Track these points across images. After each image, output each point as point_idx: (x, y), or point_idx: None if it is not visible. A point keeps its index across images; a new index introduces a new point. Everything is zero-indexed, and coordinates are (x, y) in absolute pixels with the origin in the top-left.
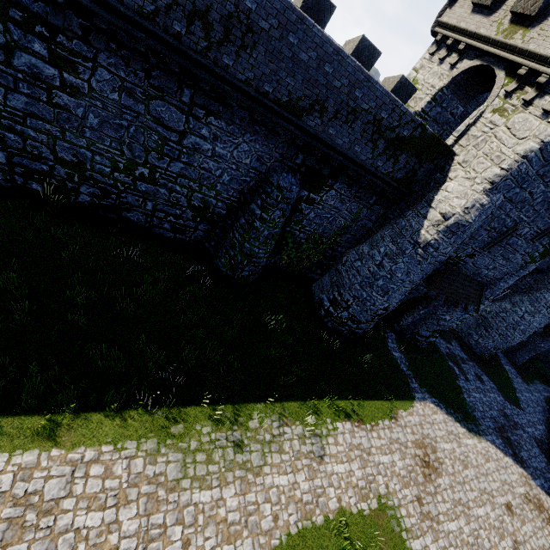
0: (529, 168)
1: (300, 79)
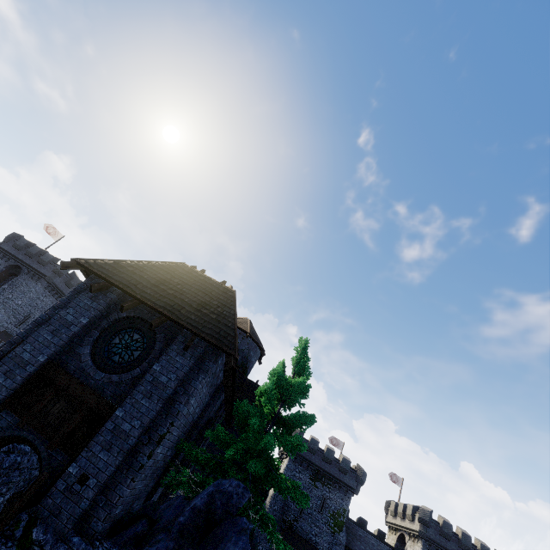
0: (288, 472)
1: None
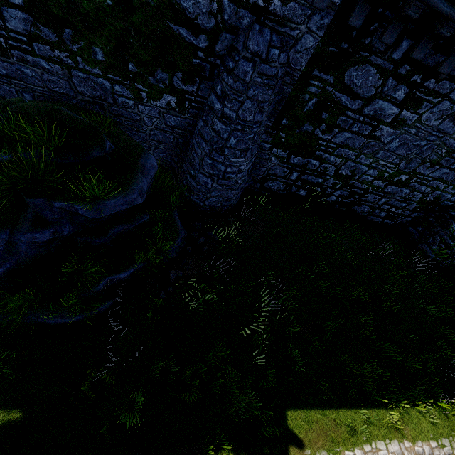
0: None
1: None
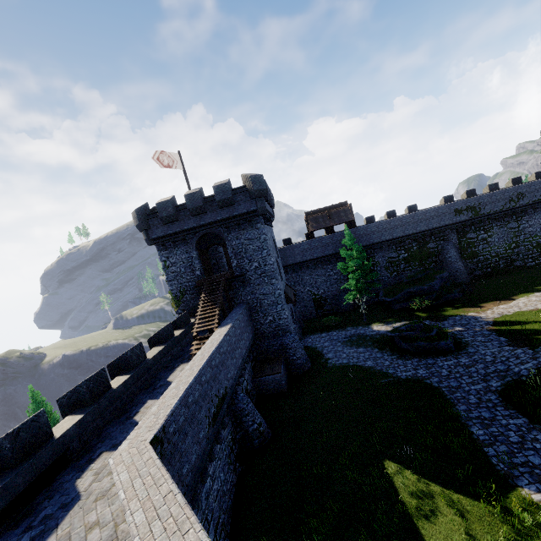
0: None
1: (540, 191)
